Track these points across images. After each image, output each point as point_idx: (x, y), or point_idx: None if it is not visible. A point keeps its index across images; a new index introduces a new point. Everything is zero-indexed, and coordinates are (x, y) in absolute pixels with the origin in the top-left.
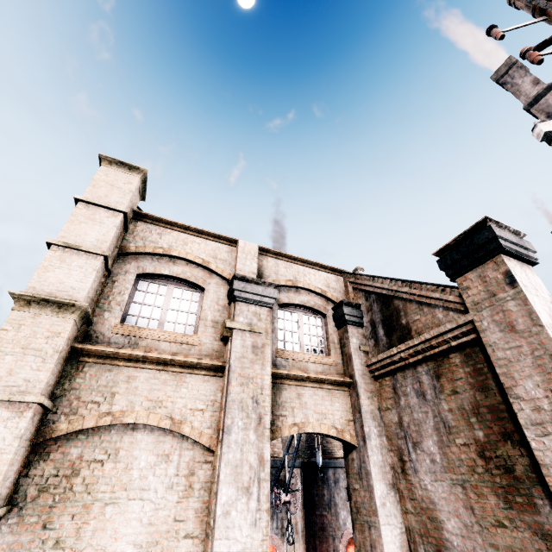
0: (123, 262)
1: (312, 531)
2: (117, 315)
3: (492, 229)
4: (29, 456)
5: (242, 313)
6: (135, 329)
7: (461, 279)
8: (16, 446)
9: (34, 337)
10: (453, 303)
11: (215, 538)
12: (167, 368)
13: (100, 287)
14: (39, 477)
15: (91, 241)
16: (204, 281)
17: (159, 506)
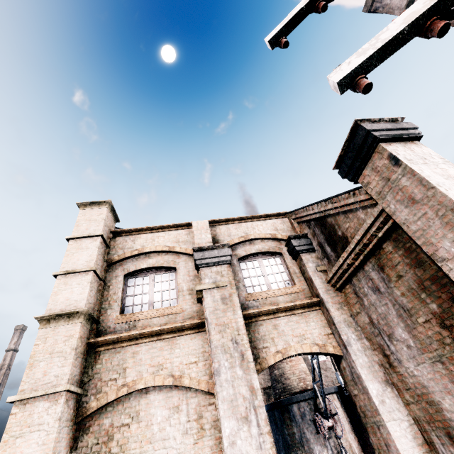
0: (113, 270)
1: (370, 450)
2: (116, 309)
3: (363, 127)
4: (76, 433)
5: (207, 276)
6: (131, 315)
7: (361, 179)
8: (57, 426)
9: (56, 344)
10: (365, 201)
11: None
12: (160, 337)
13: (99, 293)
14: (85, 448)
15: (82, 263)
16: (174, 262)
17: (180, 451)
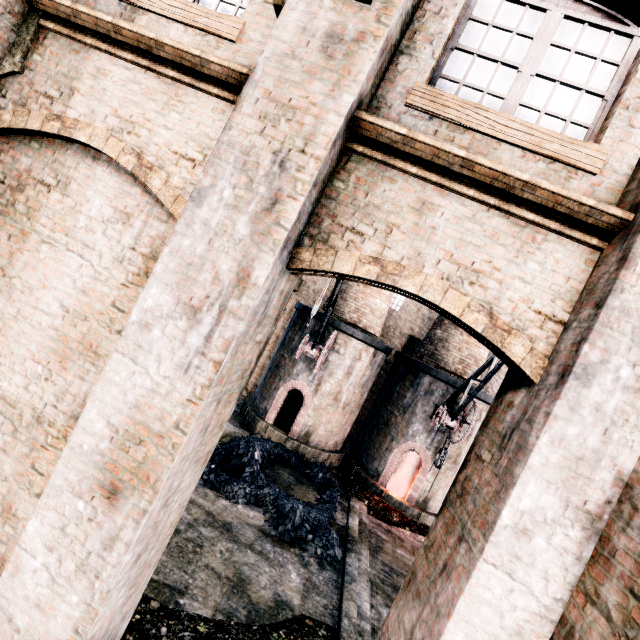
0: None
1: None
2: None
3: None
4: None
5: None
6: None
7: None
8: None
9: None
10: None
11: (115, 348)
12: (156, 66)
13: None
14: None
15: None
16: None
17: (99, 277)
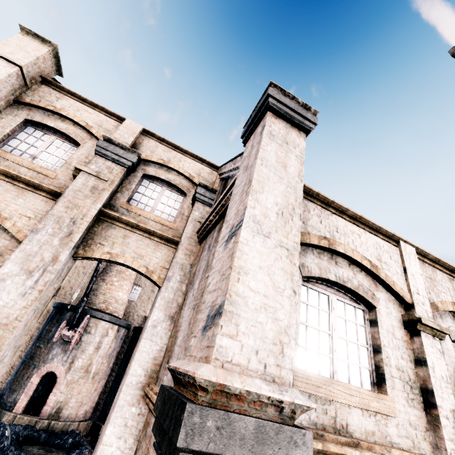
0: (17, 108)
1: None
2: None
3: (268, 90)
4: None
5: (97, 163)
6: (3, 151)
7: (247, 143)
8: None
9: None
10: None
11: None
12: (14, 182)
13: None
14: None
15: None
16: (83, 140)
17: None
